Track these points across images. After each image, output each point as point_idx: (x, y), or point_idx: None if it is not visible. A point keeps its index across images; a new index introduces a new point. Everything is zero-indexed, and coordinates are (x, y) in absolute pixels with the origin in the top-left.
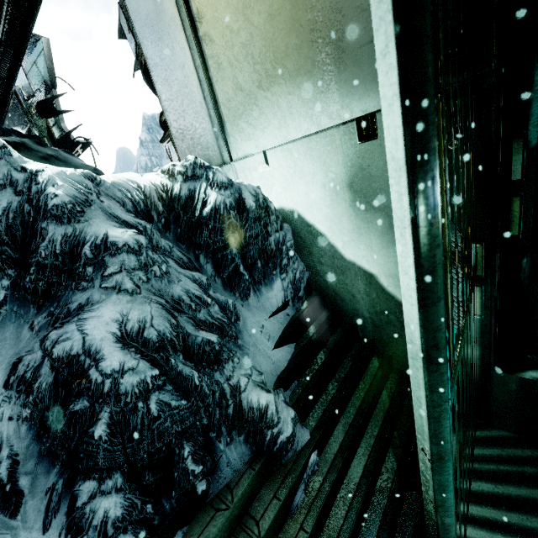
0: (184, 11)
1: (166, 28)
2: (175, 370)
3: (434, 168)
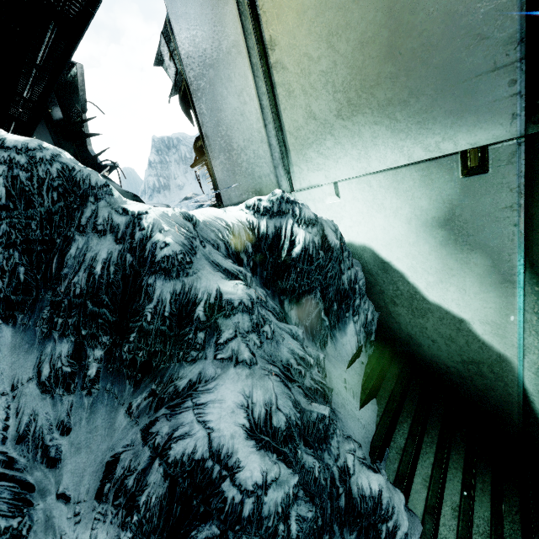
0: (253, 38)
1: (223, 55)
2: (299, 463)
3: None
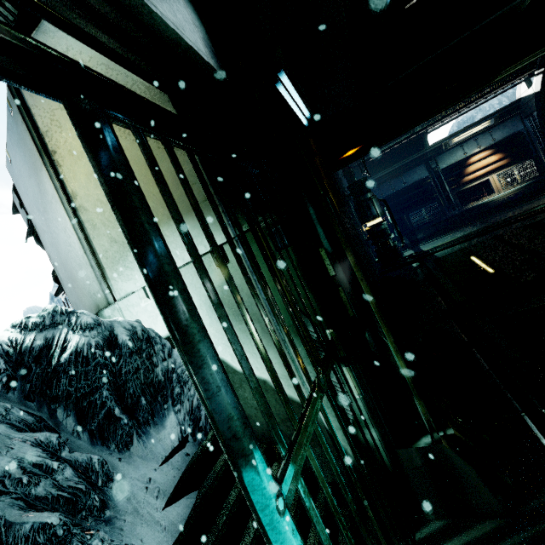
0: (61, 192)
1: (49, 204)
2: None
3: (173, 284)
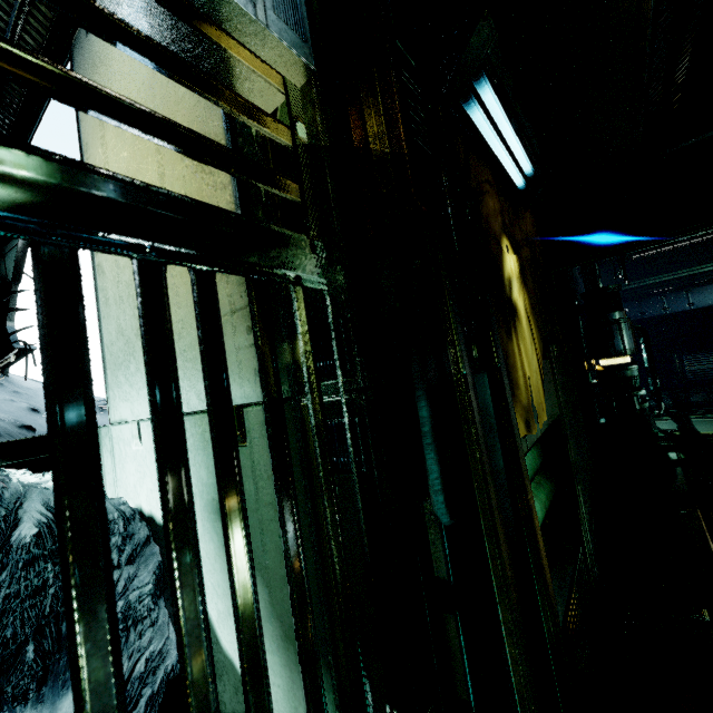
0: None
1: None
2: None
3: None
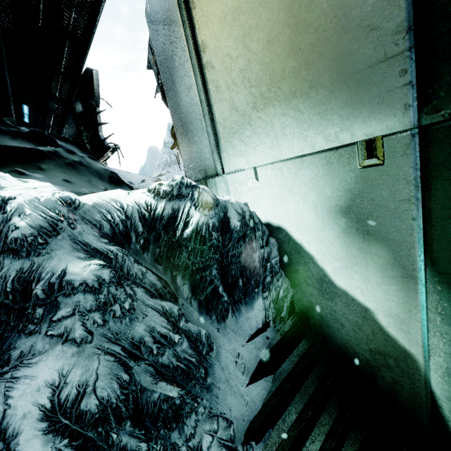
0: (191, 43)
1: (177, 58)
2: (117, 445)
3: None
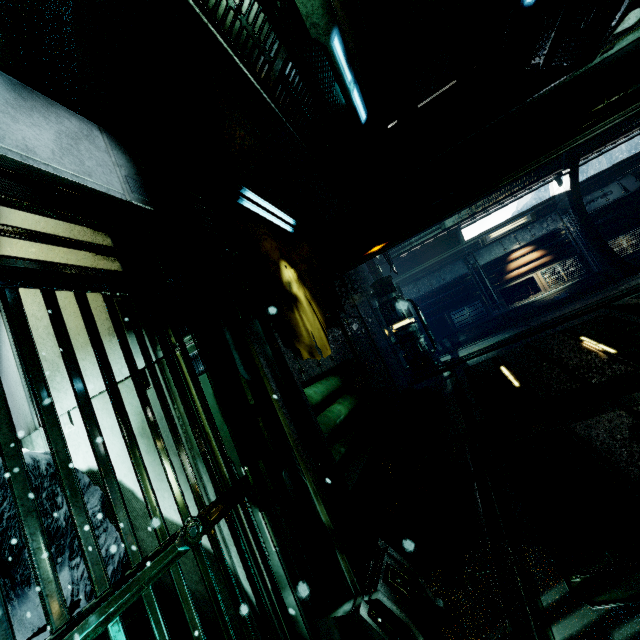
0: (1, 305)
1: None
2: None
3: None
